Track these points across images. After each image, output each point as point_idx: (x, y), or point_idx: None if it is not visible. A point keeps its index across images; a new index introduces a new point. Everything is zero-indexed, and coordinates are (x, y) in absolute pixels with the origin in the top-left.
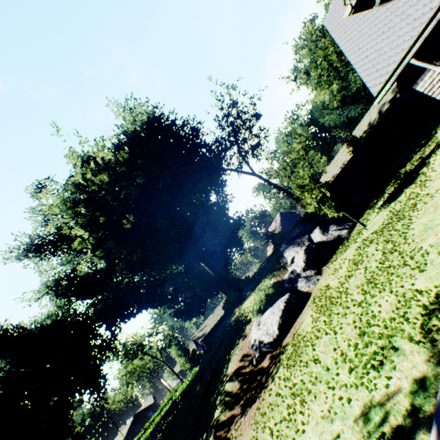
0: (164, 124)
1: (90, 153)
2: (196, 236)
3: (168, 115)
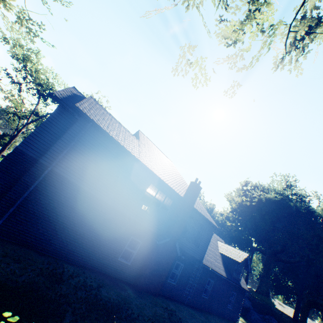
0: (293, 199)
1: (246, 192)
2: (279, 258)
3: (303, 196)
